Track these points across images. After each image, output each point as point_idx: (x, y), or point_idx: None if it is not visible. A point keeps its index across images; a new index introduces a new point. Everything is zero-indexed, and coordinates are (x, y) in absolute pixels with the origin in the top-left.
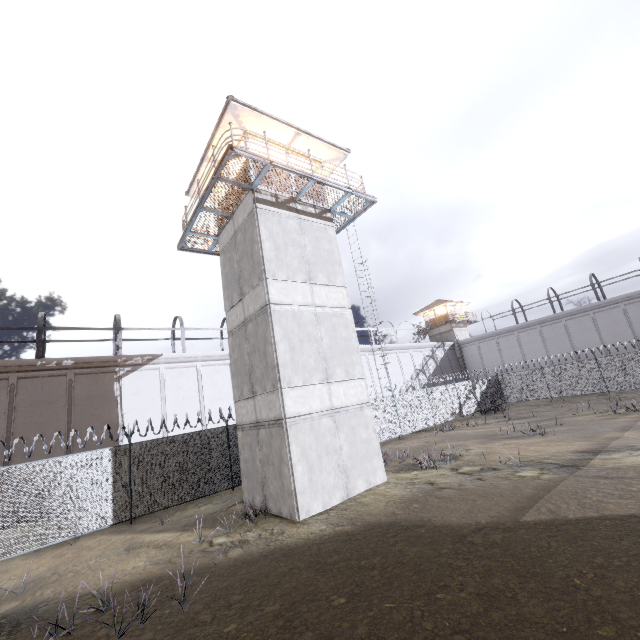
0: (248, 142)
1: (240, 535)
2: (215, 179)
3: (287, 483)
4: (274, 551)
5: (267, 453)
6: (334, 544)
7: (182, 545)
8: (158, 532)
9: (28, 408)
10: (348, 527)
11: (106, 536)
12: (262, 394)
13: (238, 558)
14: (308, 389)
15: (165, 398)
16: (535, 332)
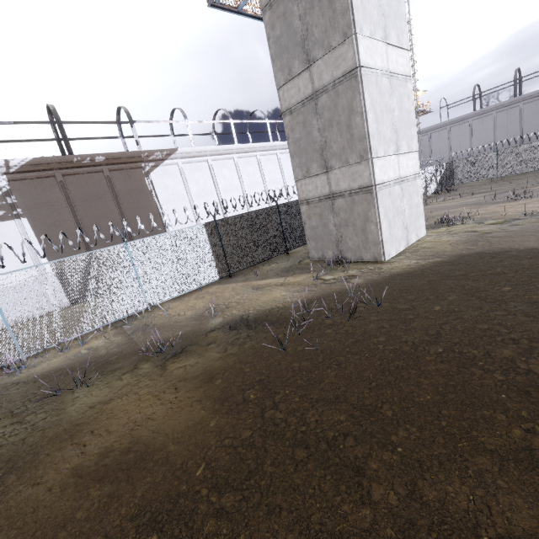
0: None
1: (347, 272)
2: None
3: (373, 237)
4: (393, 276)
5: (346, 218)
6: (443, 268)
7: (299, 283)
8: (261, 280)
9: (83, 203)
10: (438, 259)
11: (219, 286)
12: (342, 167)
13: (366, 283)
14: (387, 160)
15: (189, 191)
16: (489, 119)
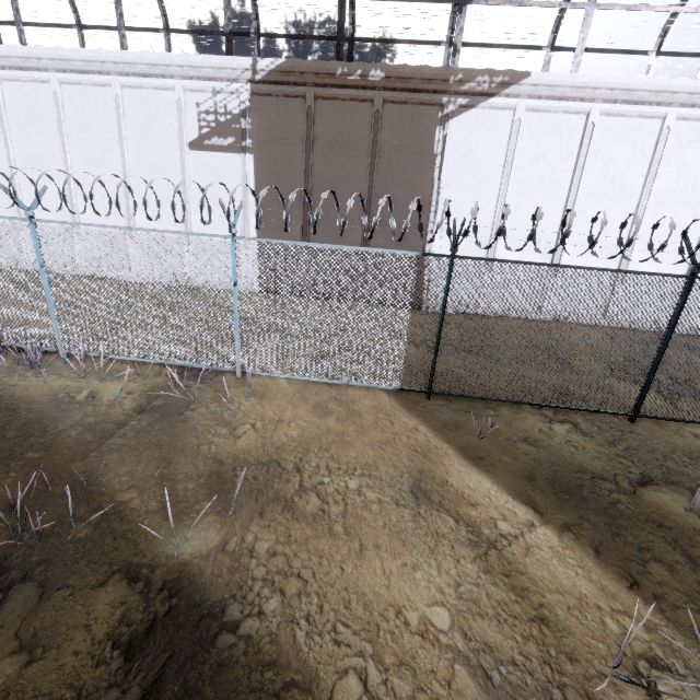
0: None
1: None
2: None
3: None
4: None
5: None
6: None
7: (546, 610)
8: (474, 463)
9: (326, 151)
10: None
11: (388, 402)
12: None
13: None
14: None
15: (509, 173)
16: None
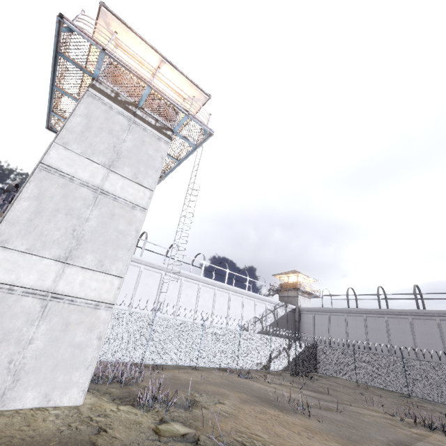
0: (115, 50)
1: None
2: (54, 51)
3: None
4: None
5: None
6: None
7: None
8: None
9: None
10: None
11: None
12: None
13: None
14: (29, 258)
15: None
16: (361, 319)
